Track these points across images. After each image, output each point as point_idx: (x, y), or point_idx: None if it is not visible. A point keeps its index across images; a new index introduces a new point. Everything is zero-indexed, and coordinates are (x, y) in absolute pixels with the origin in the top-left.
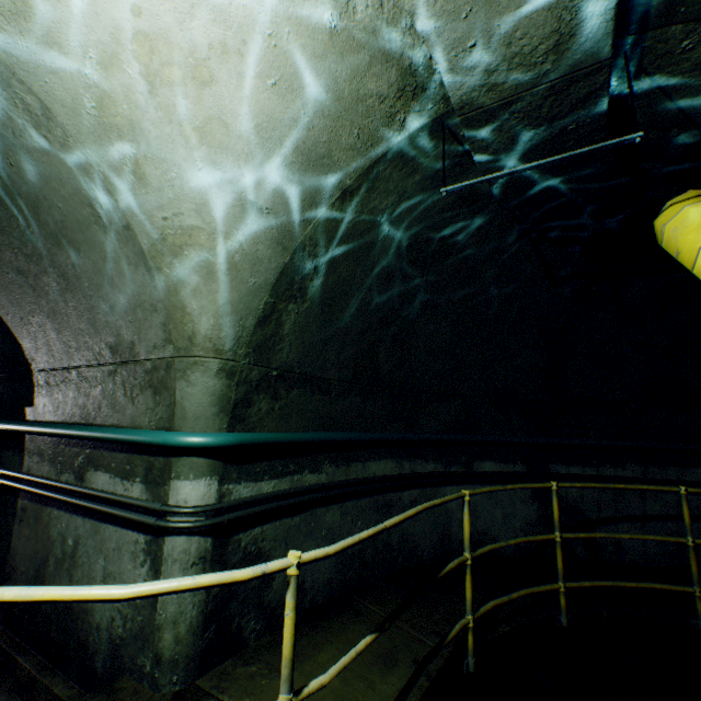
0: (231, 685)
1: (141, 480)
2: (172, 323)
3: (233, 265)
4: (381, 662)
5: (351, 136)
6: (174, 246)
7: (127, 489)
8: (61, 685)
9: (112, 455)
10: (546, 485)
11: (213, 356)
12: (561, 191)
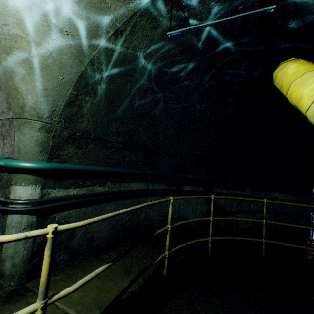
0: None
1: None
2: (11, 98)
3: (47, 66)
4: (124, 272)
5: None
6: (6, 48)
7: None
8: None
9: None
10: (209, 197)
11: (36, 119)
12: (233, 51)
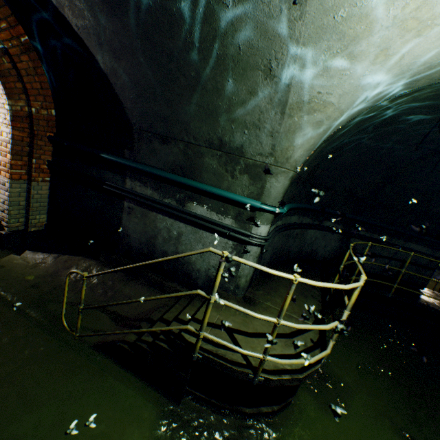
0: (259, 297)
1: (232, 217)
2: (279, 147)
3: (329, 126)
4: (302, 295)
5: (439, 74)
6: (311, 109)
7: (220, 219)
8: (178, 287)
9: (209, 200)
10: (367, 243)
11: (292, 170)
12: None
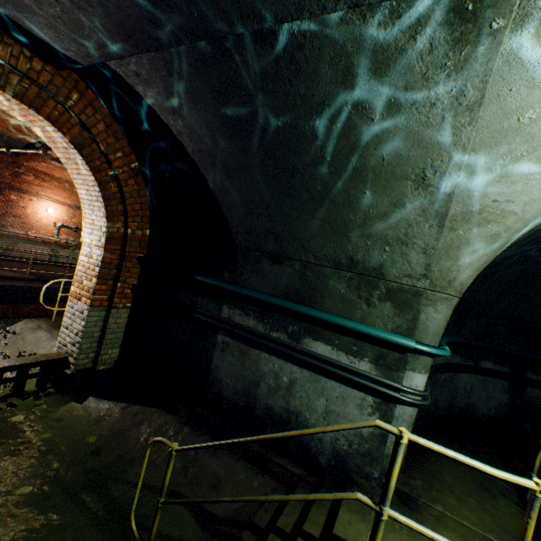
0: (418, 492)
1: (370, 361)
2: (437, 267)
3: (507, 239)
4: (484, 491)
5: None
6: (482, 220)
7: (352, 362)
8: (289, 465)
9: (334, 334)
10: None
11: (456, 296)
12: None
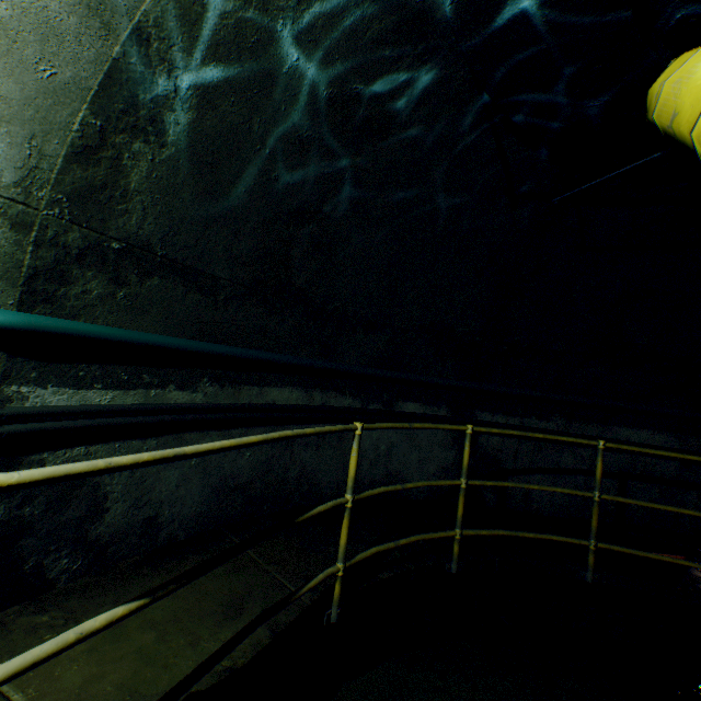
0: None
1: None
2: None
3: None
4: (222, 612)
5: None
6: None
7: None
8: None
9: None
10: (460, 428)
11: None
12: (540, 27)
